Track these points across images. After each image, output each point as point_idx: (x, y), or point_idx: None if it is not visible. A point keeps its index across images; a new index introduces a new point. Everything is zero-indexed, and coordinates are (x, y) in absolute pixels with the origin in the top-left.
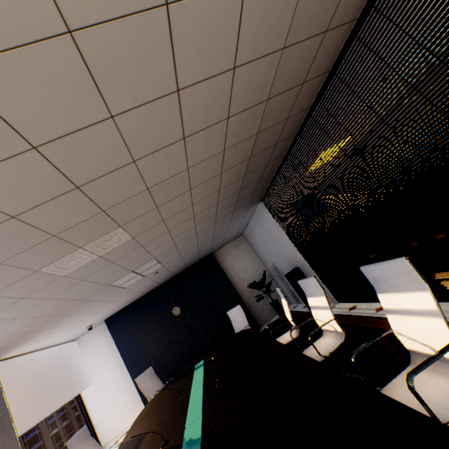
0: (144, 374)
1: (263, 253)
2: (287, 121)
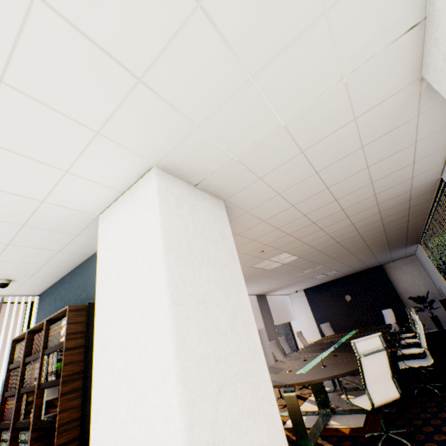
0: (324, 325)
1: (430, 276)
2: (407, 230)
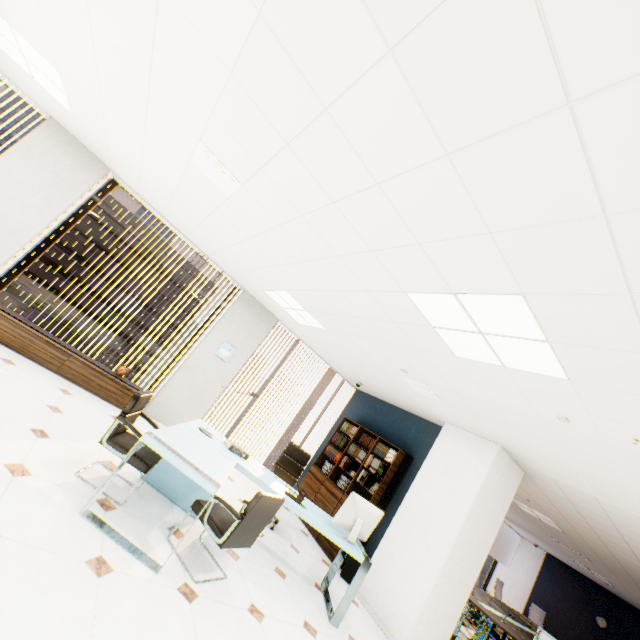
0: (537, 608)
1: None
2: None
